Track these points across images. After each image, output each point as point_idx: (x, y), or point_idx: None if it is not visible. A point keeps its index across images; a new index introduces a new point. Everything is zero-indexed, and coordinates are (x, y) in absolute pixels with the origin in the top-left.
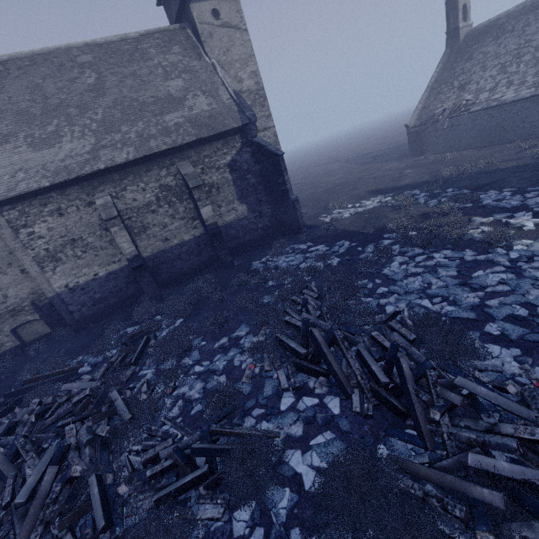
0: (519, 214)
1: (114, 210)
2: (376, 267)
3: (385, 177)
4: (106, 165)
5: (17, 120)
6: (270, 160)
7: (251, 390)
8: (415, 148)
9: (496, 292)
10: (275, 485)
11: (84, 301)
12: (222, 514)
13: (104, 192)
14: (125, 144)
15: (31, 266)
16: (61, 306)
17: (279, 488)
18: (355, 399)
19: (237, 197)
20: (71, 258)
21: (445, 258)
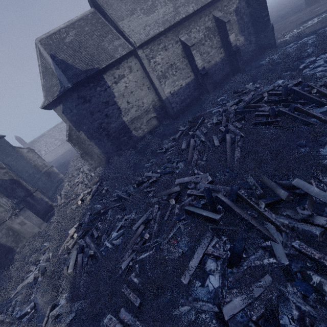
0: None
1: (192, 41)
2: None
3: (300, 18)
4: (185, 15)
5: (132, 2)
6: (259, 1)
7: None
8: (310, 0)
9: None
10: None
11: (177, 101)
12: None
13: (182, 34)
14: (189, 3)
15: (156, 82)
16: (168, 105)
17: None
18: None
19: (239, 32)
20: (171, 76)
21: None
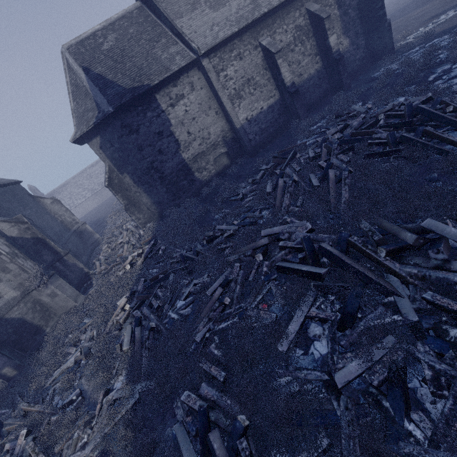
0: None
1: (277, 45)
2: None
3: (428, 12)
4: (268, 9)
5: None
6: None
7: None
8: None
9: None
10: None
11: (256, 131)
12: None
13: (263, 36)
14: None
15: (227, 103)
16: (244, 136)
17: None
18: None
19: (343, 32)
20: (247, 96)
21: None
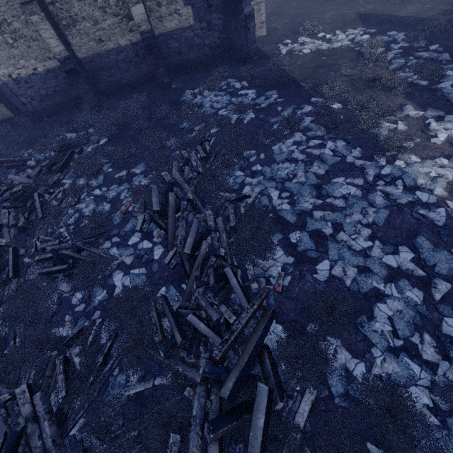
0: (450, 117)
1: None
2: (273, 139)
3: None
4: None
5: None
6: None
7: (119, 222)
8: None
9: (332, 205)
10: (100, 287)
11: (32, 95)
12: (69, 291)
13: None
14: None
15: None
16: (12, 96)
17: (101, 289)
18: (170, 255)
19: None
20: (3, 45)
21: (333, 151)
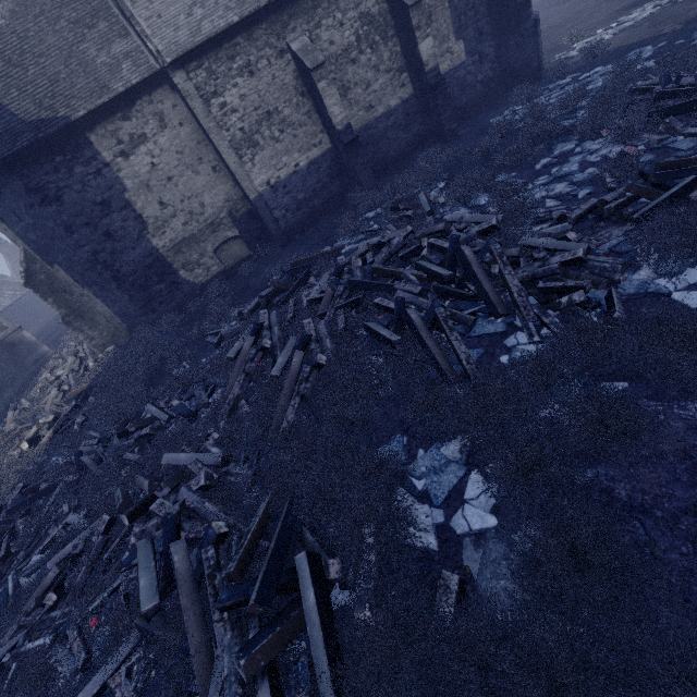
0: None
1: (317, 54)
2: None
3: None
4: None
5: None
6: None
7: (655, 156)
8: None
9: None
10: None
11: (288, 205)
12: None
13: (296, 32)
14: None
15: (229, 156)
16: (265, 212)
17: None
18: None
19: (453, 29)
20: (268, 142)
21: None
